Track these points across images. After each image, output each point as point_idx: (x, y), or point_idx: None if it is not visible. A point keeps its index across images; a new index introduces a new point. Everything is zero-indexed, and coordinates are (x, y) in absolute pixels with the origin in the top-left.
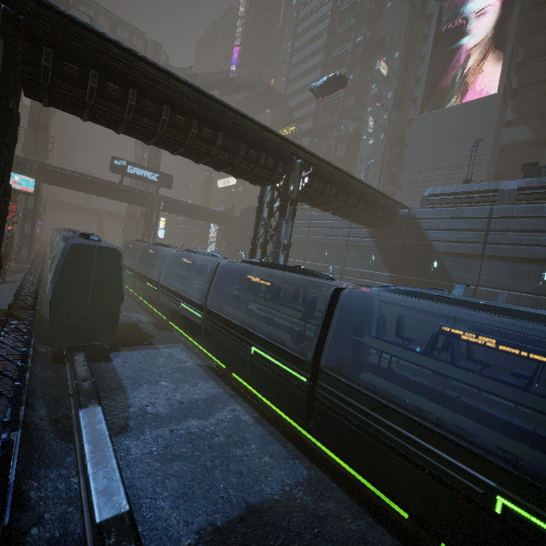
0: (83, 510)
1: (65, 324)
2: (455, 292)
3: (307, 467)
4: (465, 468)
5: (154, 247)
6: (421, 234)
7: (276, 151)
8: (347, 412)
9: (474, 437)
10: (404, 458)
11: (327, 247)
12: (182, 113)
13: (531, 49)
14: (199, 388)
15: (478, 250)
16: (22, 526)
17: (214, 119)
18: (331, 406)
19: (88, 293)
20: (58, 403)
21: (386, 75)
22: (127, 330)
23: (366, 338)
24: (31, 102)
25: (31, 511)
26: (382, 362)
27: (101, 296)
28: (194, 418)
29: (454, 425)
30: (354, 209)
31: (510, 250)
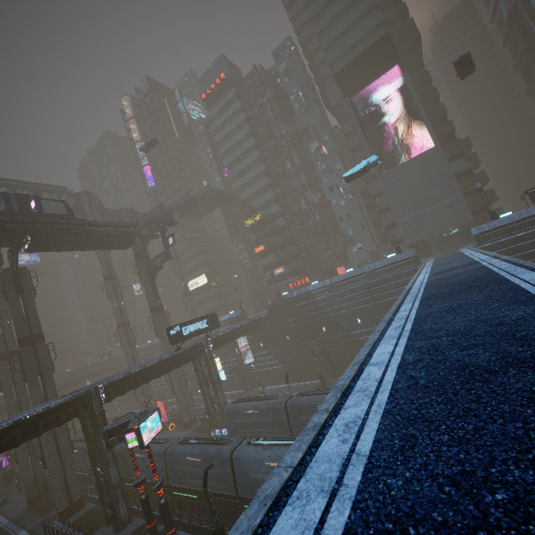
0: None
1: None
2: None
3: None
4: None
5: (293, 398)
6: None
7: None
8: None
9: None
10: None
11: None
12: None
13: (432, 114)
14: None
15: None
16: None
17: None
18: None
19: None
20: None
21: (325, 153)
22: None
23: None
24: (13, 318)
25: None
26: None
27: None
28: None
29: None
30: None
31: None
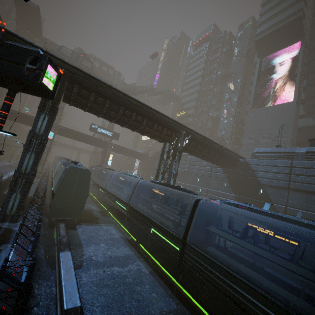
0: (57, 304)
1: (58, 206)
2: (264, 207)
3: (176, 303)
4: (260, 305)
5: (105, 170)
6: (252, 173)
7: (172, 127)
8: (199, 269)
9: (273, 293)
10: (229, 298)
11: (199, 177)
12: (128, 110)
13: (310, 81)
14: (120, 250)
15: (285, 185)
16: (31, 304)
17: (143, 112)
18: (191, 265)
19: (72, 191)
20: (49, 248)
21: (233, 89)
22: (86, 214)
23: (211, 227)
24: None
25: (34, 298)
26: (228, 248)
27: (78, 193)
28: (117, 266)
29: (259, 283)
30: (213, 157)
31: (304, 186)
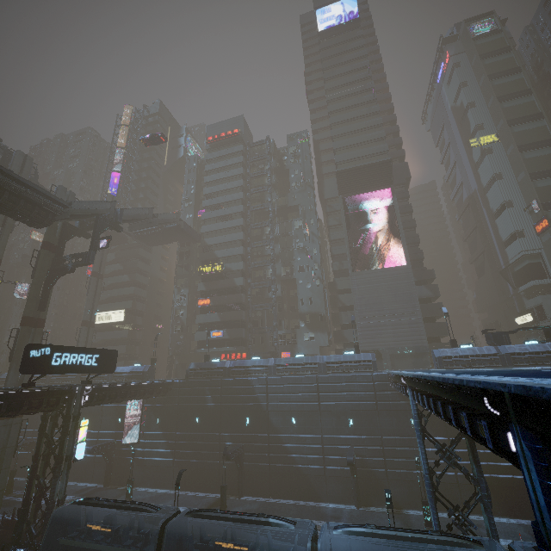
0: None
1: None
2: None
3: None
4: None
5: (179, 517)
6: None
7: None
8: None
9: None
10: None
11: (350, 414)
12: None
13: (408, 239)
14: None
15: None
16: None
17: None
18: None
19: None
20: None
21: (307, 234)
22: None
23: None
24: None
25: None
26: None
27: None
28: None
29: None
30: None
31: None
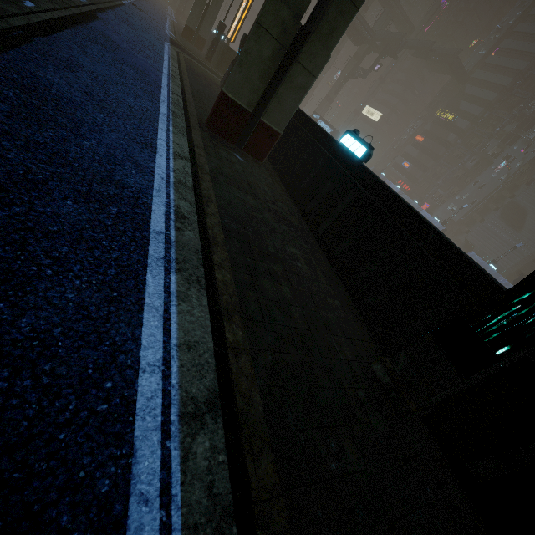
0: None
1: None
2: None
3: None
4: None
5: None
6: None
7: None
8: None
9: None
10: None
11: None
12: None
13: None
14: None
15: None
16: None
17: None
18: None
19: None
20: None
21: None
22: None
23: None
24: None
25: None
26: None
27: None
28: None
29: None
30: None
31: None
